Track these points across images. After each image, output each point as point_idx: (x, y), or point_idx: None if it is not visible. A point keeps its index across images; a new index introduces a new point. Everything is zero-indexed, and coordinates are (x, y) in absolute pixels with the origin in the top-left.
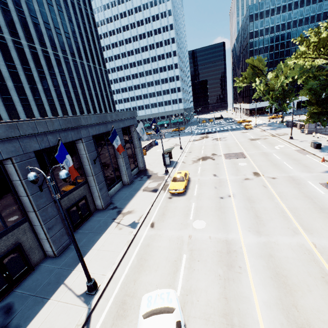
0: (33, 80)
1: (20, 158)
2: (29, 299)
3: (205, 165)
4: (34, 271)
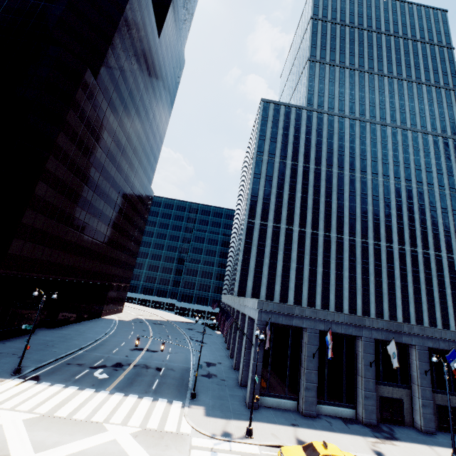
0: (418, 280)
1: (419, 347)
2: (404, 434)
3: None
4: (404, 426)
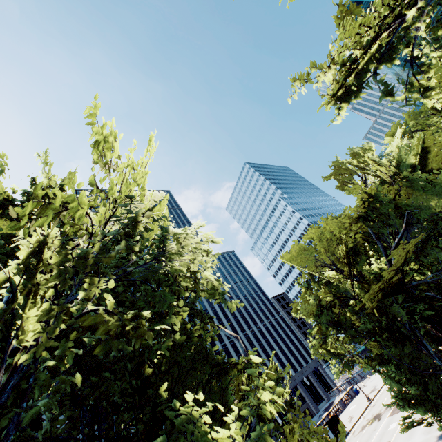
0: None
1: None
2: None
3: (363, 435)
4: None
